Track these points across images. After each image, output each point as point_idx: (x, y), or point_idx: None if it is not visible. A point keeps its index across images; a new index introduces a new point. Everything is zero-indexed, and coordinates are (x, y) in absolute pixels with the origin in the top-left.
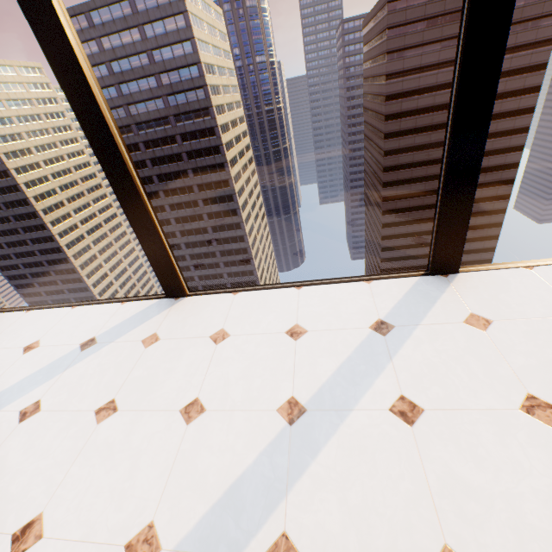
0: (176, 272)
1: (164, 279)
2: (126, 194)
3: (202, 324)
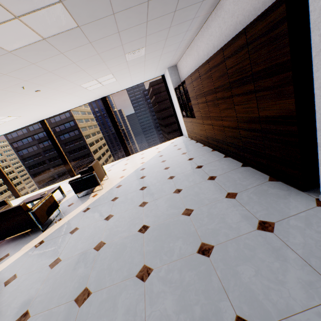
0: (17, 191)
1: (14, 193)
2: (2, 176)
3: (20, 199)
